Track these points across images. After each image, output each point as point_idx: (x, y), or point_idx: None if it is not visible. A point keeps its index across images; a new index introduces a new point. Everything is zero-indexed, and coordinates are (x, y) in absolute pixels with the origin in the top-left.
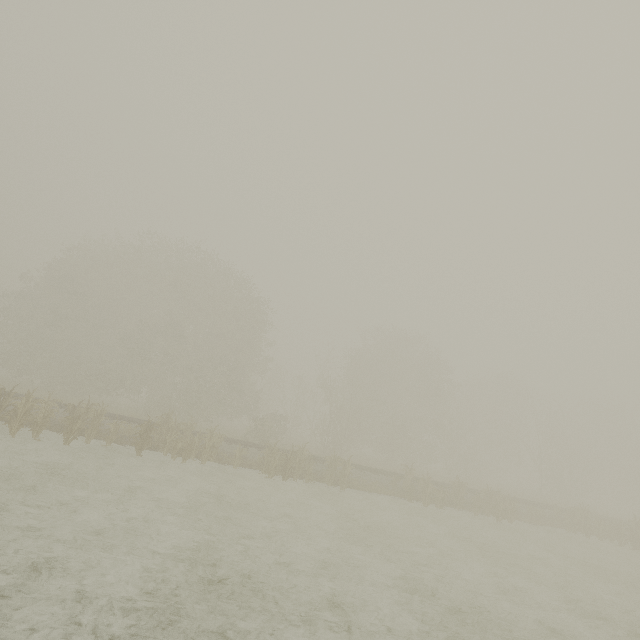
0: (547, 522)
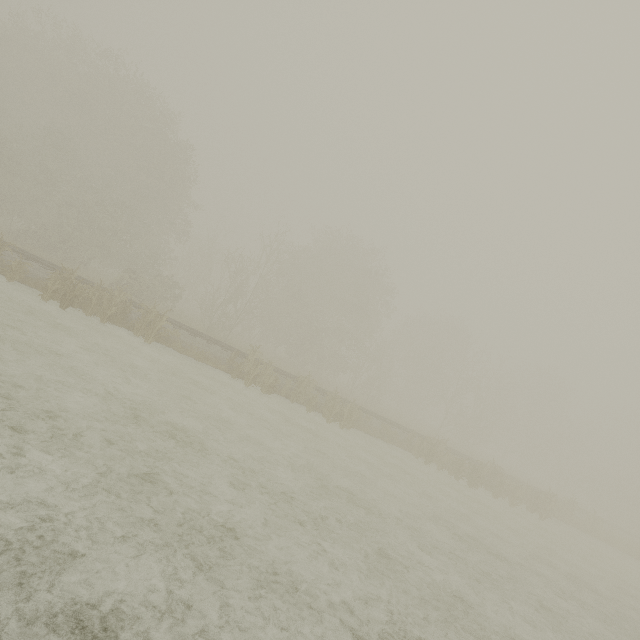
0: (396, 443)
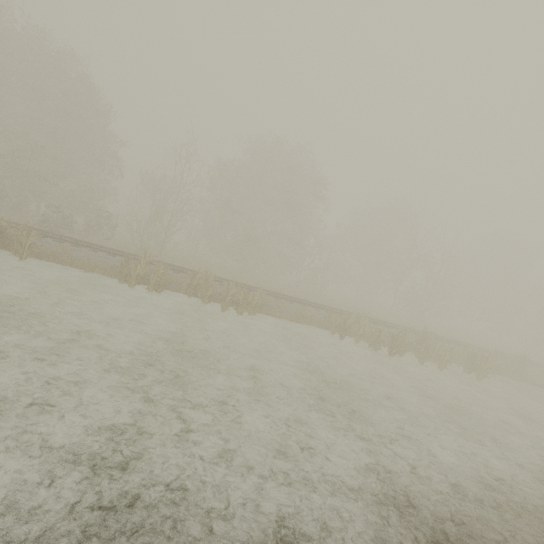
0: (314, 323)
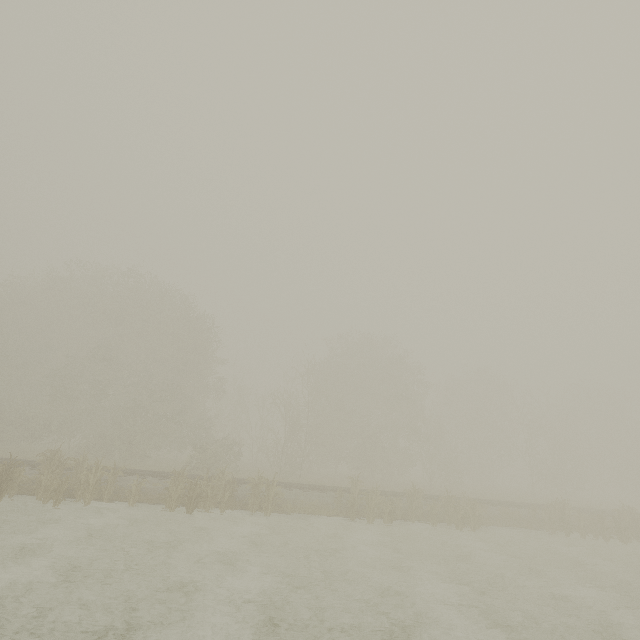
0: (523, 524)
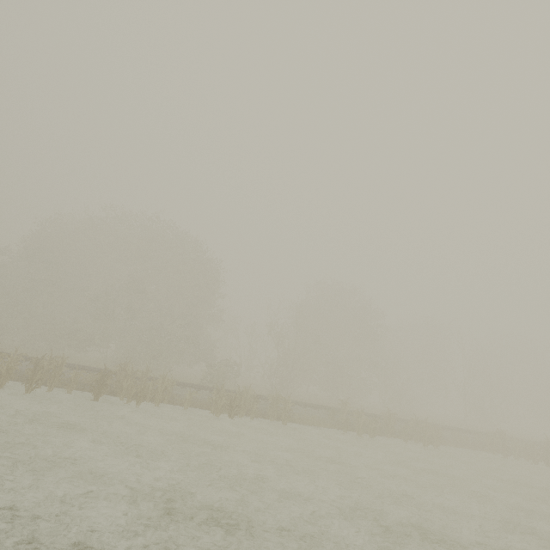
0: (469, 446)
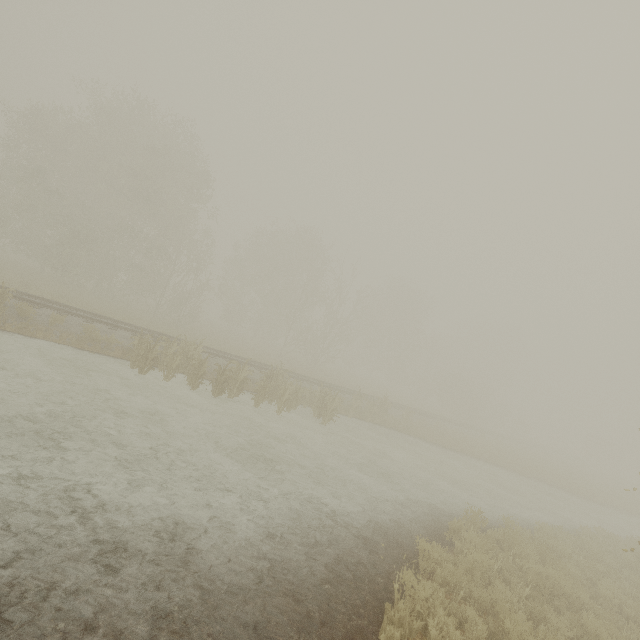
0: (112, 352)
